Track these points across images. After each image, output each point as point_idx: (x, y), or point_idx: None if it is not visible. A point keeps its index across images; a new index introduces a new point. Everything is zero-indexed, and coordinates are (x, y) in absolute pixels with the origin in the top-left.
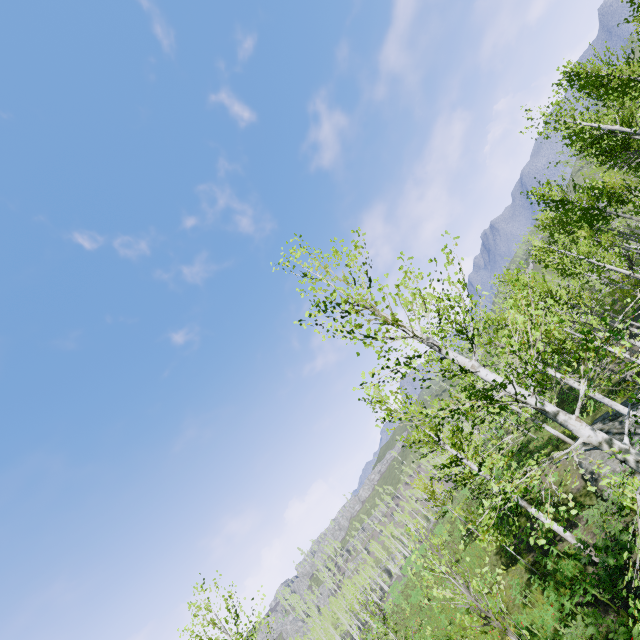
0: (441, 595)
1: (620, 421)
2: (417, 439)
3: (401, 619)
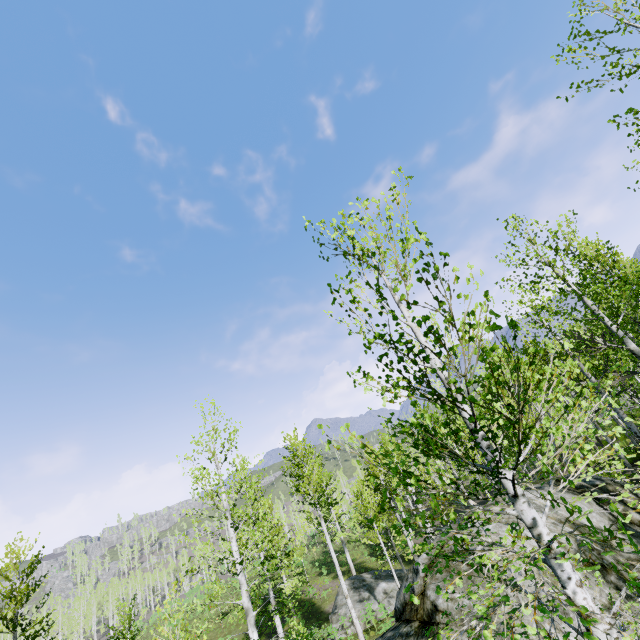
0: (163, 633)
1: (377, 583)
2: (240, 516)
3: (156, 633)
